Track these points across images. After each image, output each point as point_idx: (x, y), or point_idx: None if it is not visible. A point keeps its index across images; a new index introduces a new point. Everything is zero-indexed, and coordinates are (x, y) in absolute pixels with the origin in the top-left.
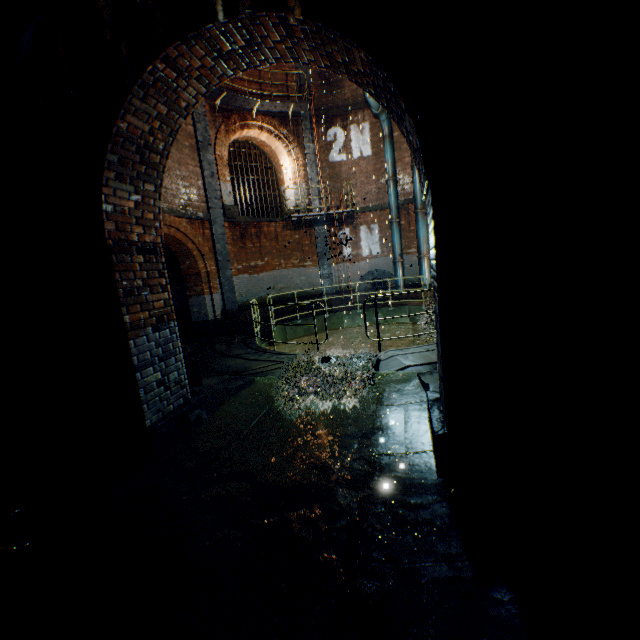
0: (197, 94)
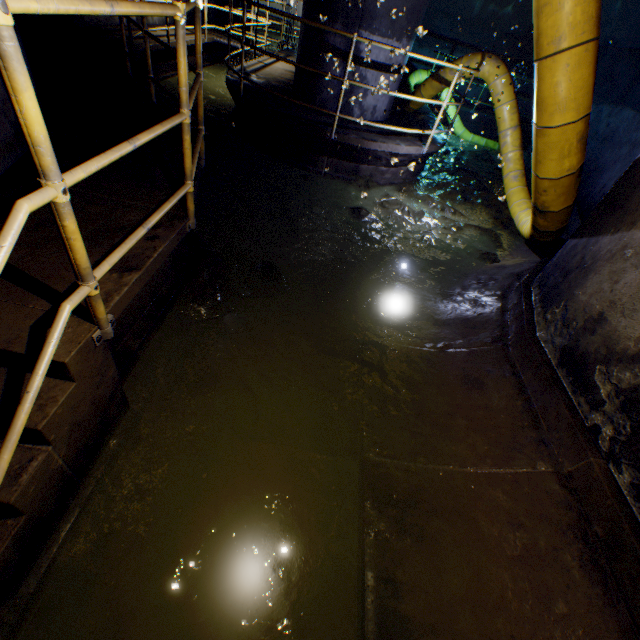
0: None
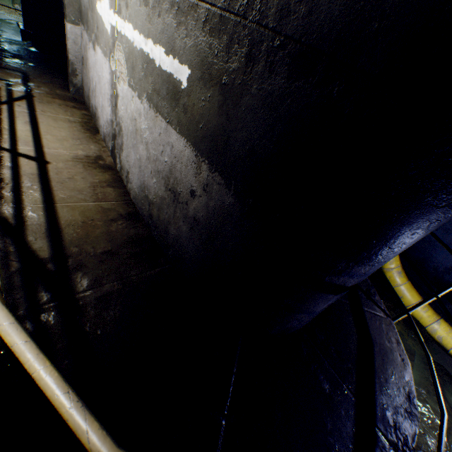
0: None
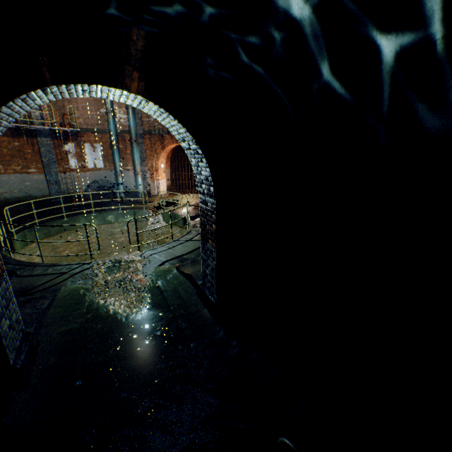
0: (47, 100)
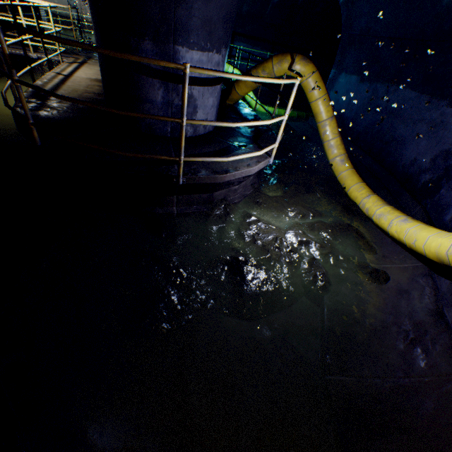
0: None
